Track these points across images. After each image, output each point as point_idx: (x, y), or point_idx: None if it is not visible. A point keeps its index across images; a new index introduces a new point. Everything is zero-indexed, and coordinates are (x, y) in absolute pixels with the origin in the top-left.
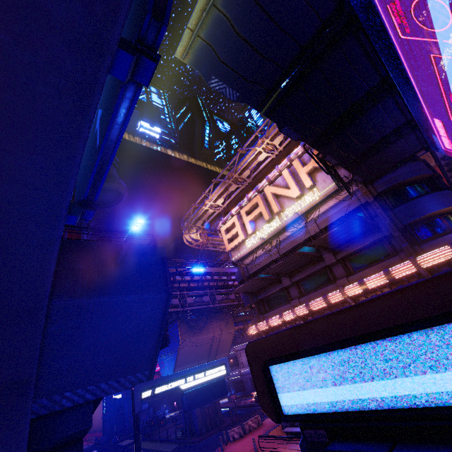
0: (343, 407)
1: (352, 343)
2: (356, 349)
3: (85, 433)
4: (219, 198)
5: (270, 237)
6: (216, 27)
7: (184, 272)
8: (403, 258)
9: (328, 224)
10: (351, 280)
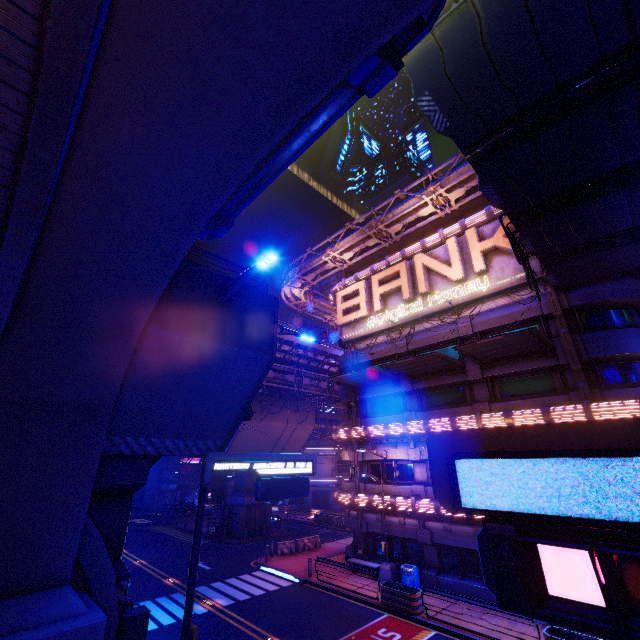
0: (541, 510)
1: (572, 455)
2: (574, 462)
3: (137, 488)
4: (347, 251)
5: (402, 323)
6: (460, 27)
7: None
8: (573, 400)
9: (488, 328)
10: (494, 408)
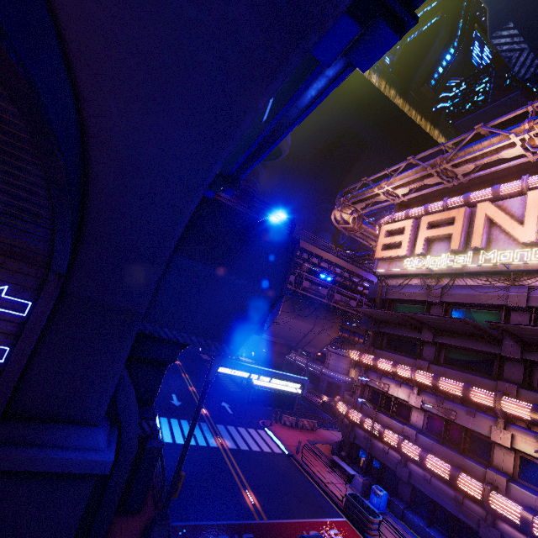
0: None
1: None
2: None
3: (169, 363)
4: (403, 186)
5: (441, 273)
6: None
7: (314, 253)
8: None
9: None
10: (522, 395)
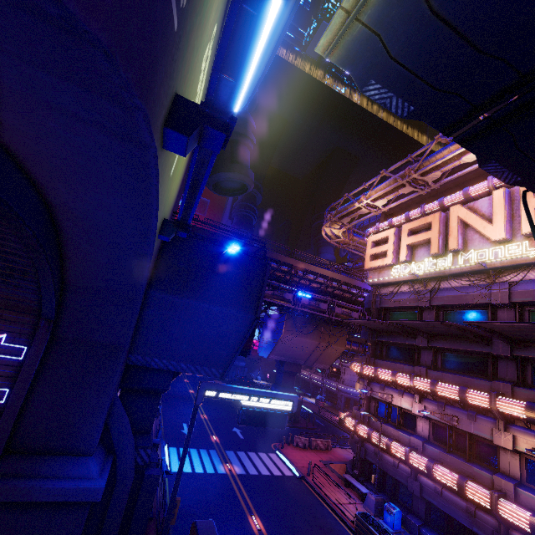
0: None
1: None
2: None
3: (163, 391)
4: (380, 198)
5: (426, 277)
6: (393, 2)
7: (308, 270)
8: None
9: (530, 300)
10: (517, 393)
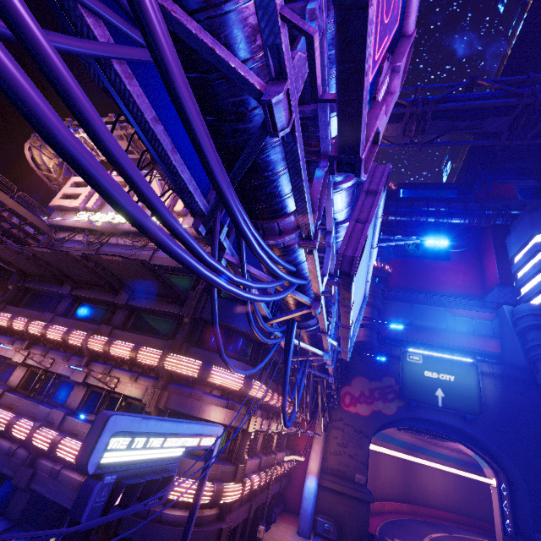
0: None
1: None
2: None
3: None
4: None
5: (102, 229)
6: None
7: None
8: (167, 347)
9: (160, 264)
10: (113, 334)
